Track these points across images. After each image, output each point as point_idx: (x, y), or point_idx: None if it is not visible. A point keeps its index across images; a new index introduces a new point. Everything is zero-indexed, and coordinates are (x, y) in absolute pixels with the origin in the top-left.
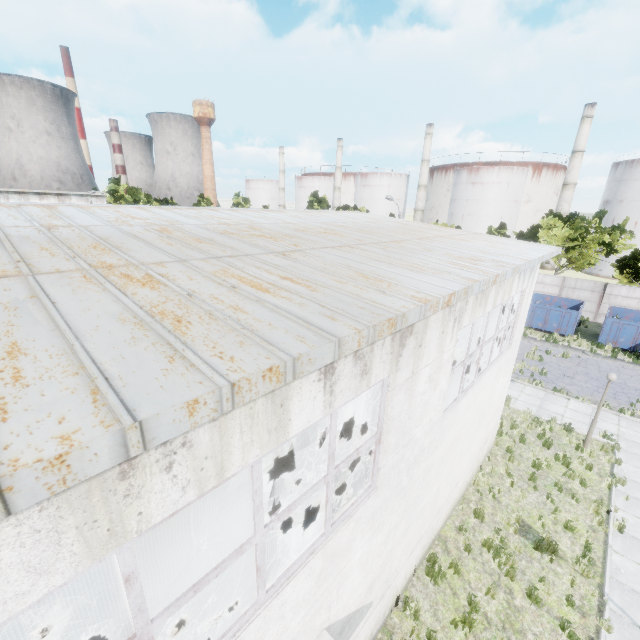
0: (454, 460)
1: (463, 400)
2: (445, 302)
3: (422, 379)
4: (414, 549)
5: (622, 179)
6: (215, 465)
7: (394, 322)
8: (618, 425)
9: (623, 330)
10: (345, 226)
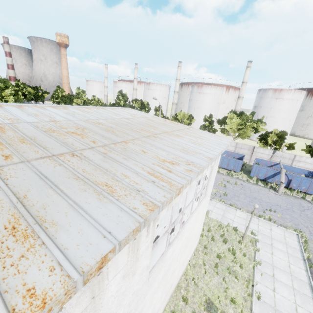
0: (167, 280)
1: (169, 250)
2: (93, 271)
3: (112, 286)
4: None
5: (262, 97)
6: None
7: None
8: (258, 225)
9: (261, 170)
10: (101, 123)
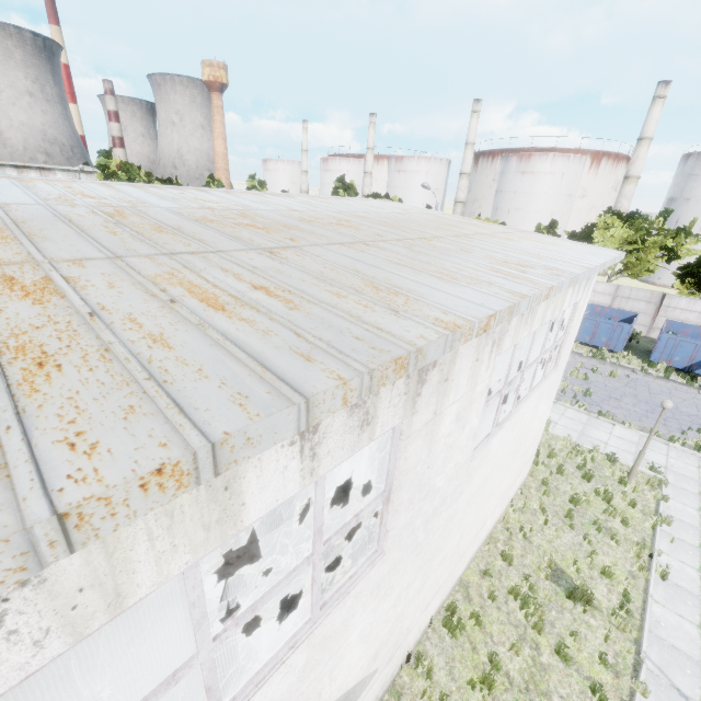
0: (482, 501)
1: (497, 435)
2: (482, 327)
3: (447, 419)
4: (430, 602)
5: (692, 173)
6: (102, 595)
7: (404, 362)
8: (667, 456)
9: (679, 348)
10: (365, 217)
